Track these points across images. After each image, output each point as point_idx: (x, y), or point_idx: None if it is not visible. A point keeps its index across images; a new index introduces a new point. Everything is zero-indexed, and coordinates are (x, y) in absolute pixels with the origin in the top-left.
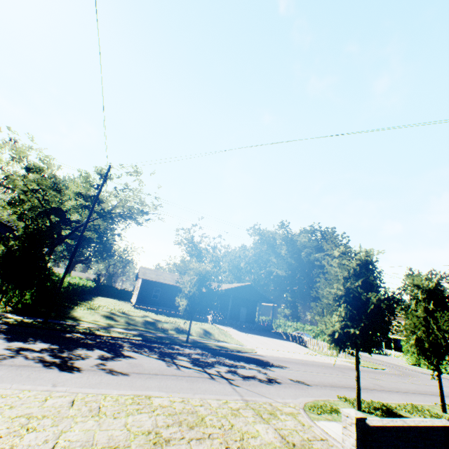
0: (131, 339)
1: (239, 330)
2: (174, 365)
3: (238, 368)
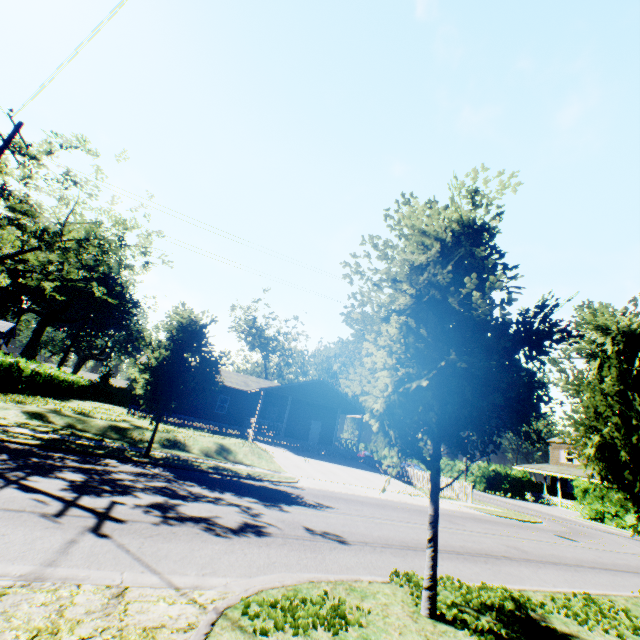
0: (11, 442)
1: (297, 452)
2: None
3: (192, 502)
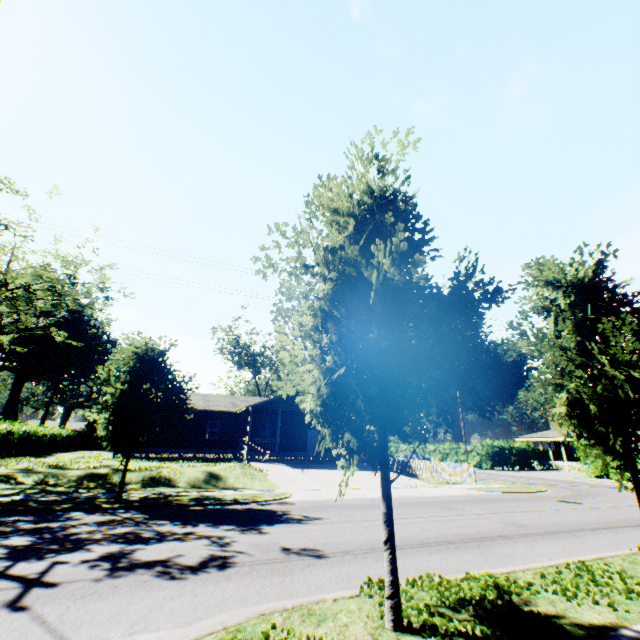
0: None
1: (295, 465)
2: None
3: (154, 543)
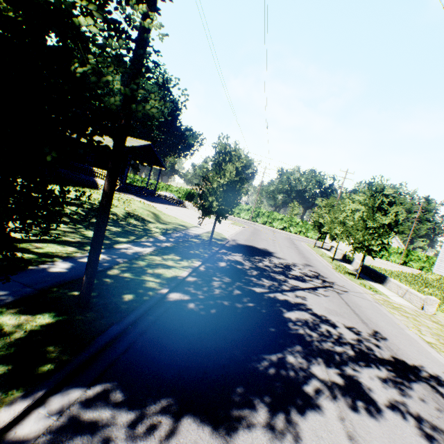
0: (199, 266)
1: (143, 199)
2: (315, 293)
3: (294, 269)
